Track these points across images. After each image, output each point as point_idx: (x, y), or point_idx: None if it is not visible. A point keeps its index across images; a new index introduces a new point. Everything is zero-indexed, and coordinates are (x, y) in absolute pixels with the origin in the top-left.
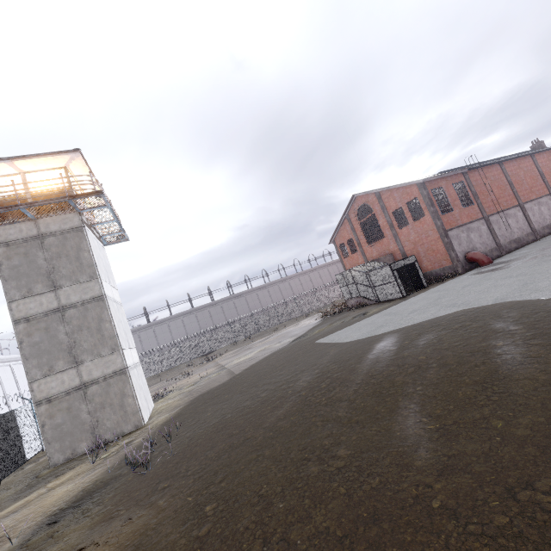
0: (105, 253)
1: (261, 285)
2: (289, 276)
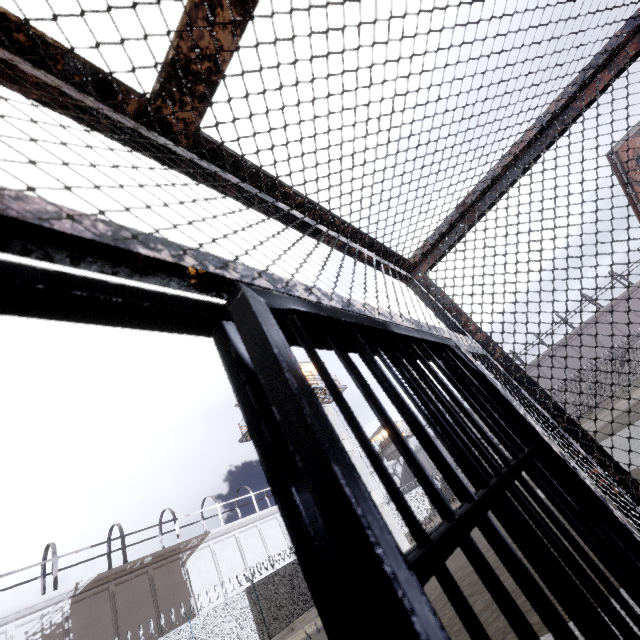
0: (330, 411)
1: (588, 319)
2: (638, 283)
